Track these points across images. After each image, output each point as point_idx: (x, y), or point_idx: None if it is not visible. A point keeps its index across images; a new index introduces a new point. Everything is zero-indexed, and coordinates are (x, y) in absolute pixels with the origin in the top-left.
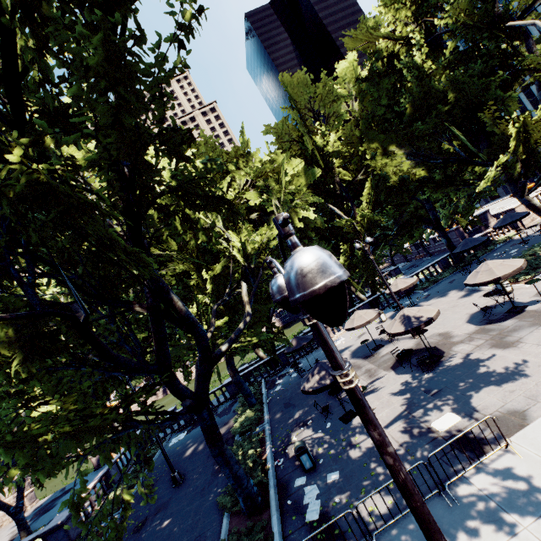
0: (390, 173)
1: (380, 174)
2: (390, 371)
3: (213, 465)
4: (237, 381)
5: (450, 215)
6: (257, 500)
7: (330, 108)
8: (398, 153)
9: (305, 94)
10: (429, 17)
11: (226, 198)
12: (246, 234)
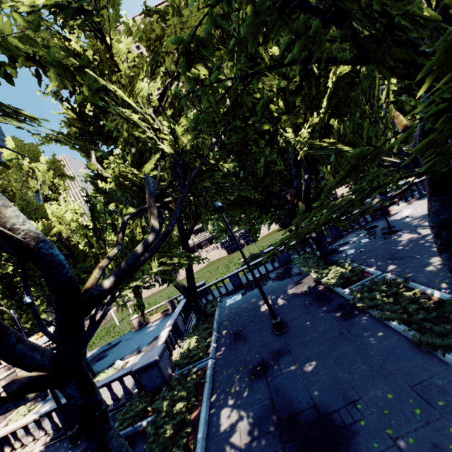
0: None
1: None
2: None
3: (327, 313)
4: (317, 237)
5: None
6: None
7: None
8: None
9: None
10: None
11: None
12: None
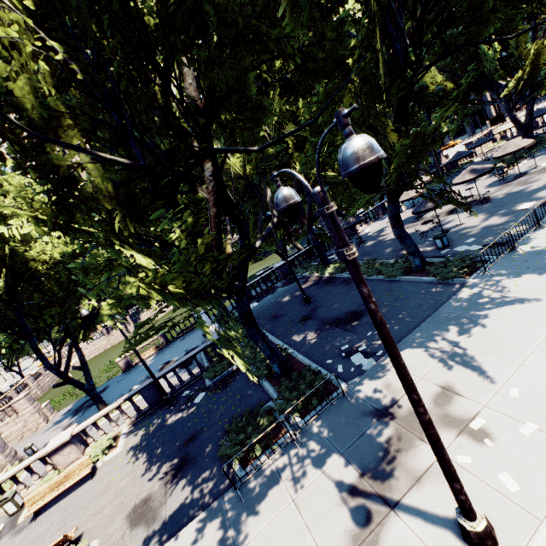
0: (429, 84)
1: None
2: (450, 215)
3: (336, 286)
4: (318, 245)
5: (456, 129)
6: (426, 260)
7: None
8: (432, 70)
9: None
10: None
11: None
12: None
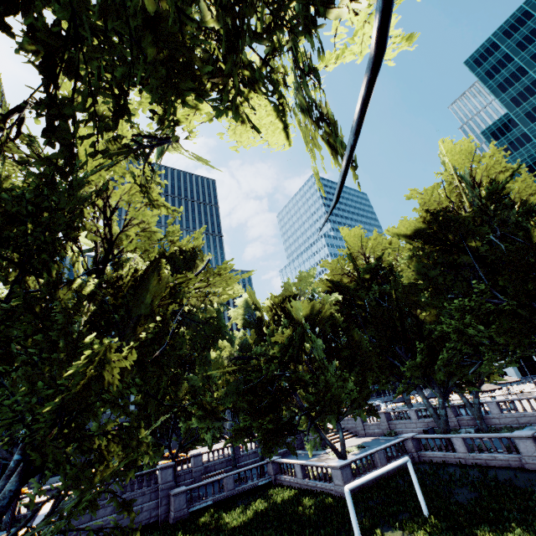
0: None
1: None
2: None
3: None
4: None
5: None
6: None
7: None
8: None
9: None
10: None
11: None
12: None
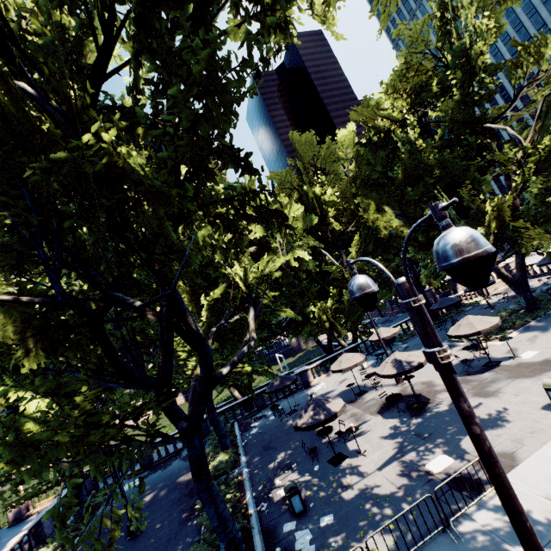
0: (382, 229)
1: (371, 229)
2: (377, 415)
3: (180, 513)
4: (213, 418)
5: (430, 274)
6: (241, 546)
7: (331, 165)
8: (389, 212)
9: (310, 149)
10: (422, 108)
11: (283, 214)
12: (248, 263)
